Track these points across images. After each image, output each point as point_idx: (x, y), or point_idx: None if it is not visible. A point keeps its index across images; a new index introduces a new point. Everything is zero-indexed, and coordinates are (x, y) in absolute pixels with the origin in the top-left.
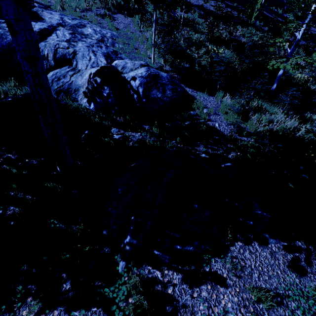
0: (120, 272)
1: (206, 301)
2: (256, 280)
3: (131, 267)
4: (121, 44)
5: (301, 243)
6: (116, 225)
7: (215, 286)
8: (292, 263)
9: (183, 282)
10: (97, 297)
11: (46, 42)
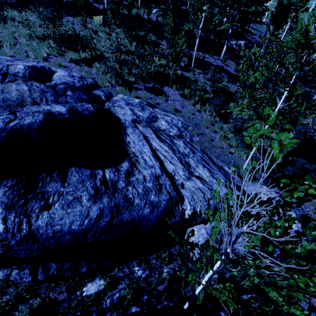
0: None
1: None
2: None
3: None
4: (196, 136)
5: None
6: None
7: None
8: None
9: None
10: None
11: (184, 187)
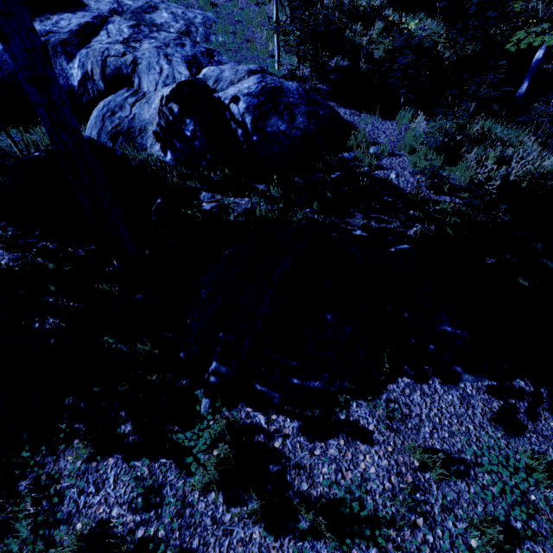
0: (201, 414)
1: (334, 462)
2: (425, 437)
3: (219, 407)
4: (222, 35)
5: (525, 382)
6: (198, 346)
7: (352, 441)
8: (498, 415)
9: (300, 432)
10: (167, 445)
11: (88, 48)
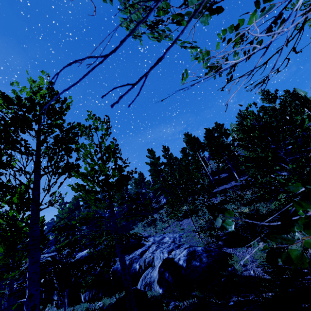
0: None
1: None
2: None
3: None
4: (184, 238)
5: None
6: None
7: None
8: None
9: None
10: None
11: (142, 257)
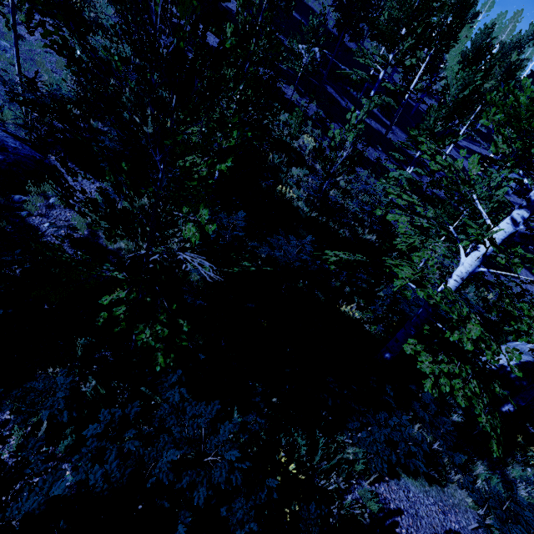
0: None
1: None
2: None
3: None
4: (2, 64)
5: None
6: None
7: None
8: None
9: None
10: None
11: None
